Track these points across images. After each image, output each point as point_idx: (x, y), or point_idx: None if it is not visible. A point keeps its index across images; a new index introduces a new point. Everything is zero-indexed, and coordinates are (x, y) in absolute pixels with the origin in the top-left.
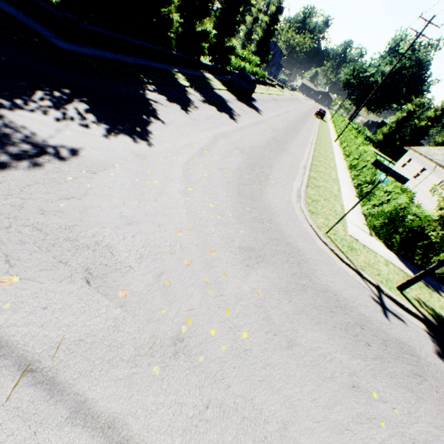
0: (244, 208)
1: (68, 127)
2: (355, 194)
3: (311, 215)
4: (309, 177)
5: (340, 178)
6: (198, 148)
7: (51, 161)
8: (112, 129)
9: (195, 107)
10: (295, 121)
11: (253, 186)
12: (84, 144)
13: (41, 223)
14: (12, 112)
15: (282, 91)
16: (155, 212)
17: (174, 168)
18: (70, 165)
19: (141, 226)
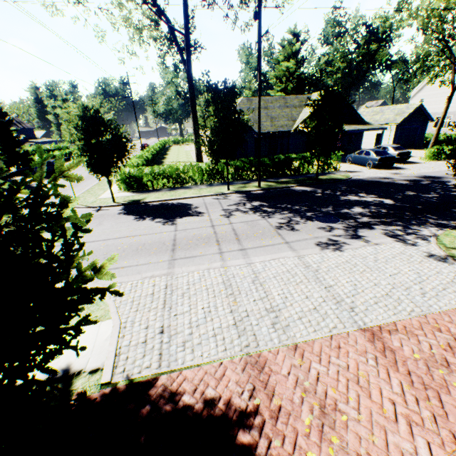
0: None
1: None
2: None
3: None
4: (88, 190)
5: None
6: None
7: None
8: None
9: None
10: None
11: None
12: None
13: None
14: None
15: None
16: None
17: None
18: None
19: None
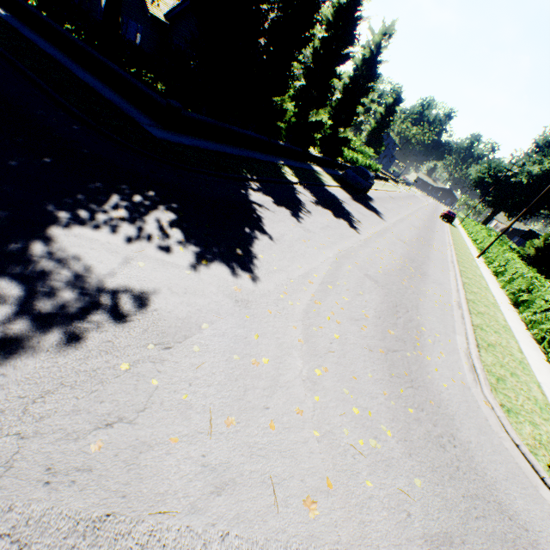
0: (405, 410)
1: (142, 254)
2: (543, 355)
3: (508, 416)
4: (472, 325)
5: (510, 324)
6: (318, 279)
7: (101, 325)
8: (204, 252)
9: (308, 212)
10: (422, 226)
11: (406, 352)
12: (161, 284)
13: (36, 517)
14: (68, 229)
15: (396, 187)
16: (264, 444)
17: (290, 325)
18: (130, 332)
19: (240, 495)
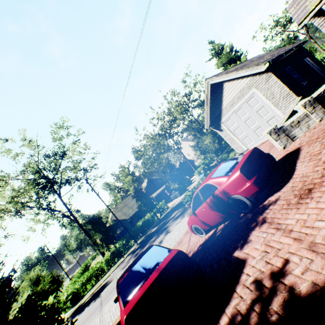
0: None
1: None
2: None
3: None
4: None
5: None
6: None
7: None
8: None
9: None
10: None
11: None
12: None
13: None
14: None
15: None
16: None
17: None
18: None
19: None
